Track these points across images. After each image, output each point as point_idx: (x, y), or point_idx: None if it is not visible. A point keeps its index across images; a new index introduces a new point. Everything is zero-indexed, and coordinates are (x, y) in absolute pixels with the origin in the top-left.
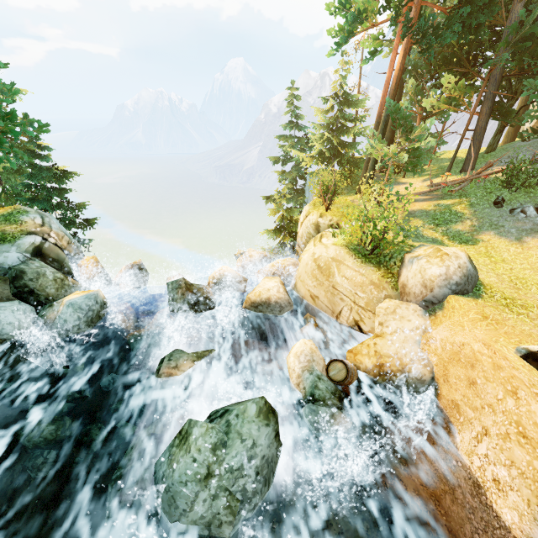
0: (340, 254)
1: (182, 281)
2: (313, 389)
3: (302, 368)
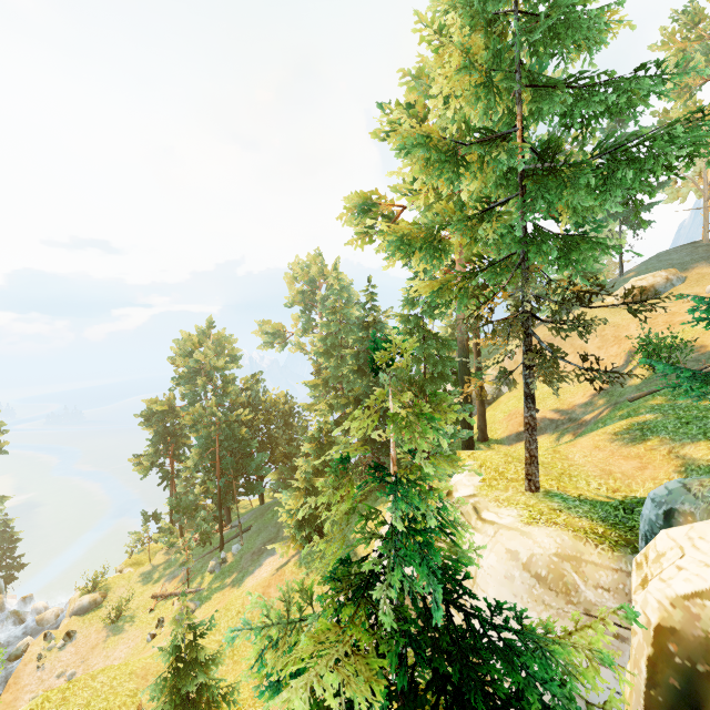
0: (78, 595)
1: (13, 611)
2: (12, 653)
3: (17, 647)
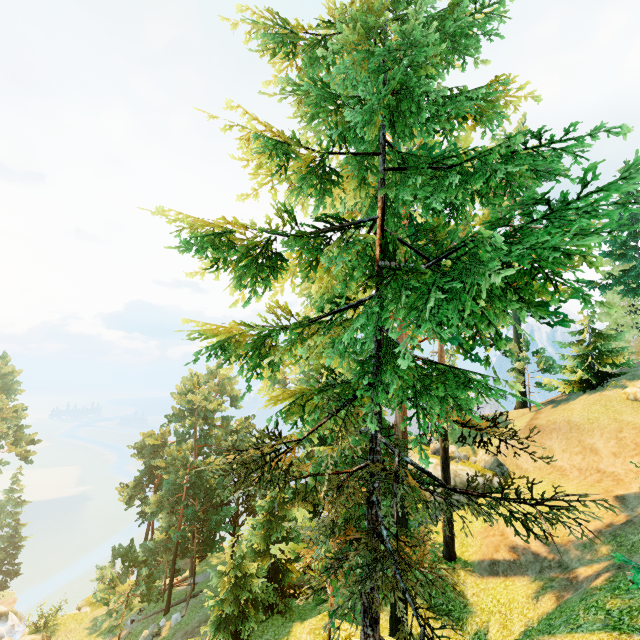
0: (28, 630)
1: None
2: None
3: None
